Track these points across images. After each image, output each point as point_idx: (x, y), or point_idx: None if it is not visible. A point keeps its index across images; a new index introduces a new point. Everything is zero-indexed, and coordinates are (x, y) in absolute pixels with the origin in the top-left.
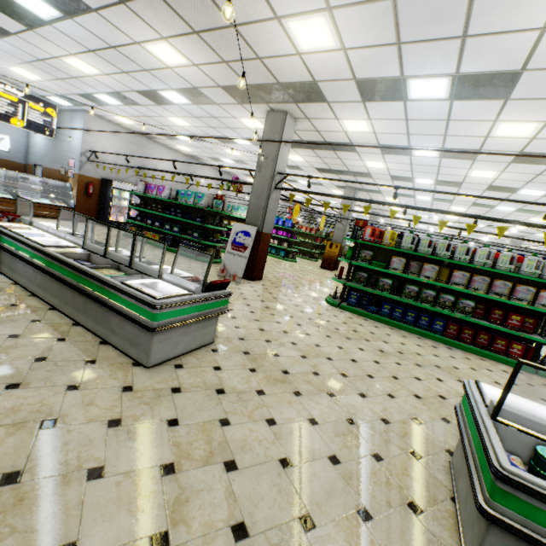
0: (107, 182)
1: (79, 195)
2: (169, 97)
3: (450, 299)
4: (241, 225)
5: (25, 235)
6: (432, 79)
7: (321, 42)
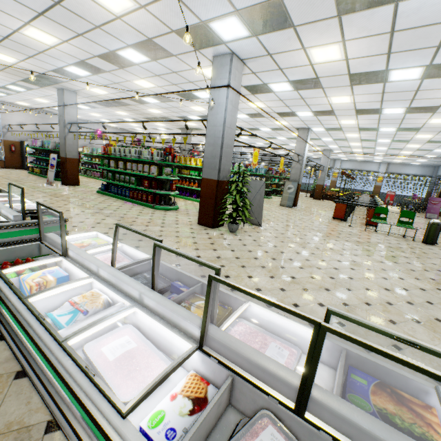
0: (23, 143)
1: (7, 153)
2: (15, 89)
3: (128, 178)
4: (53, 155)
5: None
6: (70, 67)
7: (11, 59)
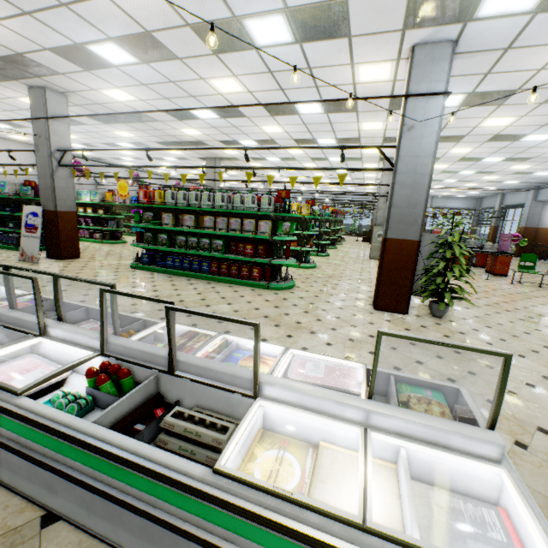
0: None
1: None
2: None
3: (207, 241)
4: (29, 207)
5: None
6: (102, 45)
7: None
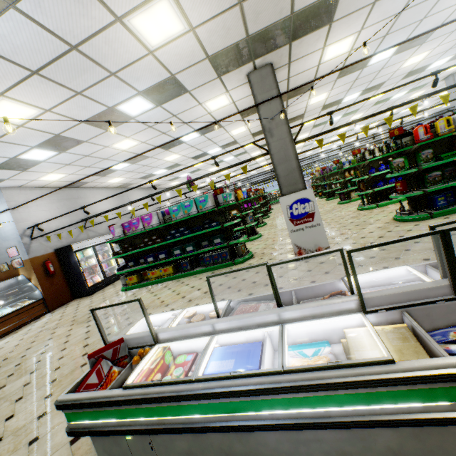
0: (65, 250)
1: (41, 281)
2: (127, 110)
3: None
4: (289, 197)
5: (224, 367)
6: None
7: None
